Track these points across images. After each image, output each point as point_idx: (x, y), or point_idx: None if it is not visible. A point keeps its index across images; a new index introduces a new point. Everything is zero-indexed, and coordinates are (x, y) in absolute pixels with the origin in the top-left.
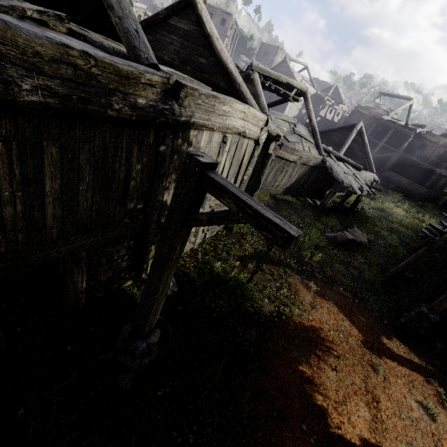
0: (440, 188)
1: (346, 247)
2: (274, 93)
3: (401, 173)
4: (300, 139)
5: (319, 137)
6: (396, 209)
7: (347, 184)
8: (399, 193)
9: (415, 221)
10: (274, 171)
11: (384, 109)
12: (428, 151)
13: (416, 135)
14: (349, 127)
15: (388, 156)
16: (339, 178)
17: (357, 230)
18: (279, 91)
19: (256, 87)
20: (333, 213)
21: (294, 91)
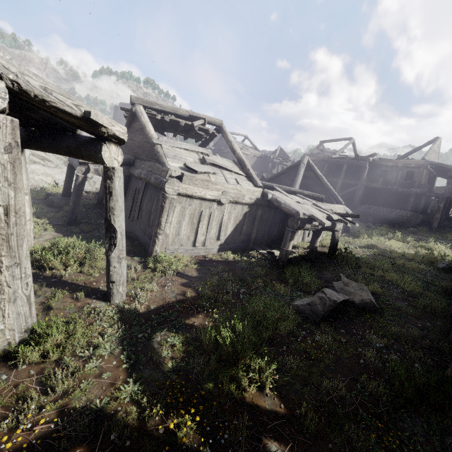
0: (423, 211)
1: (340, 319)
2: (187, 136)
3: (374, 205)
4: (220, 170)
5: (249, 166)
6: (389, 241)
7: (305, 214)
8: (383, 224)
9: (420, 250)
10: (187, 219)
11: (329, 151)
12: (391, 176)
13: (371, 164)
14: (296, 165)
15: (353, 192)
16: (291, 209)
17: (347, 281)
18: (179, 124)
19: (140, 119)
20: (305, 263)
21: (199, 120)
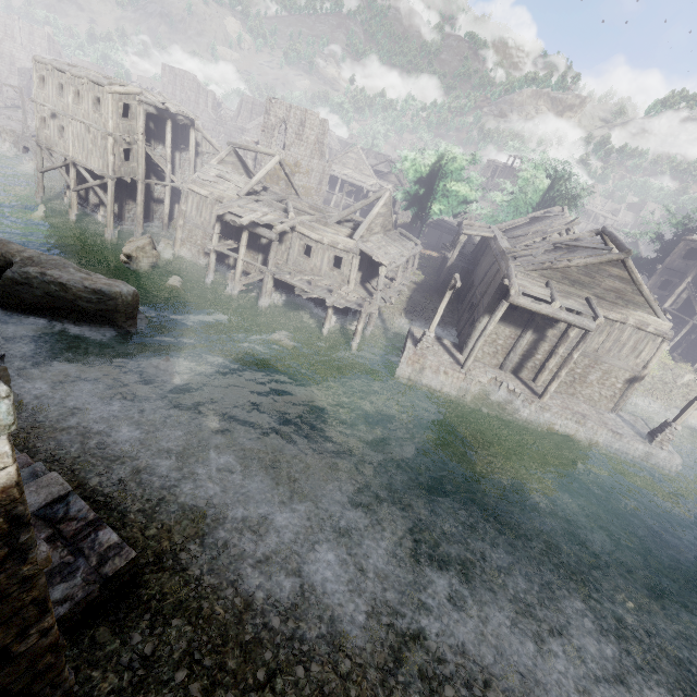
0: None
1: None
2: None
3: None
4: None
5: None
6: None
7: None
8: None
9: None
10: None
11: None
12: None
13: None
14: None
15: None
16: None
17: None
18: None
19: None
20: None
21: None
